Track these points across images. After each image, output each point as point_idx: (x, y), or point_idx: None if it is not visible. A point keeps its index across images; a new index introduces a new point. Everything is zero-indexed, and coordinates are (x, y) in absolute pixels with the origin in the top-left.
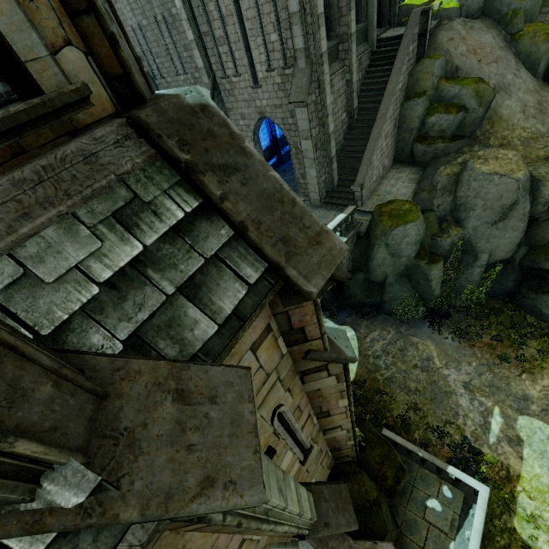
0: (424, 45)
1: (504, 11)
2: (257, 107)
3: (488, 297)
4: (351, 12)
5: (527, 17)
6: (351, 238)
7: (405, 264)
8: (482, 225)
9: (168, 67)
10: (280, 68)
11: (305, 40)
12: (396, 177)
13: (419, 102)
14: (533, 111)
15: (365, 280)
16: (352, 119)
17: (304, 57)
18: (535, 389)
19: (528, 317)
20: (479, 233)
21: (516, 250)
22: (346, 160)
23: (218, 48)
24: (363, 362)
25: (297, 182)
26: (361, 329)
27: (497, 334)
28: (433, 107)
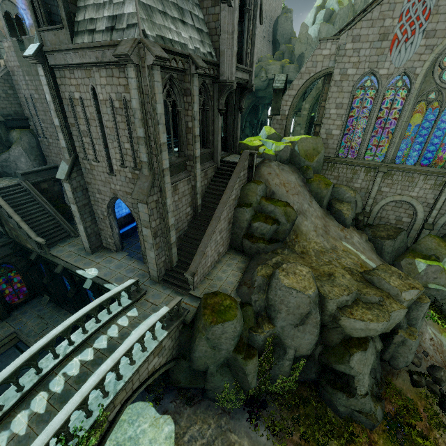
0: (252, 172)
1: (302, 164)
2: (112, 189)
3: (298, 384)
4: (196, 143)
5: (315, 171)
6: (174, 328)
7: (225, 356)
8: (287, 325)
9: (51, 132)
10: (132, 167)
11: (149, 157)
12: (229, 263)
13: (247, 210)
14: (321, 231)
15: (190, 366)
16: (196, 212)
17: (147, 168)
18: None
19: (328, 411)
20: (286, 332)
21: (315, 348)
22: (187, 244)
23: (82, 137)
24: None
25: (143, 254)
26: (182, 421)
27: (305, 431)
28: (257, 215)
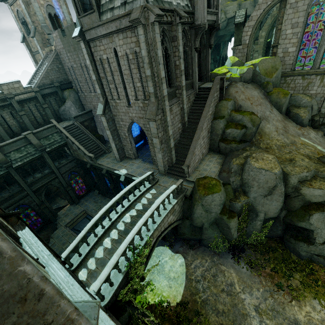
0: (222, 93)
1: (262, 81)
2: (130, 116)
3: (267, 238)
4: (182, 76)
5: (274, 85)
6: (180, 199)
7: (214, 217)
8: (258, 196)
9: (86, 88)
10: (142, 99)
11: (155, 89)
12: (210, 160)
13: (221, 121)
14: (281, 131)
15: (191, 224)
16: (184, 127)
17: (154, 97)
18: (301, 314)
19: (292, 255)
20: (257, 201)
21: (280, 212)
22: (180, 149)
23: (109, 85)
24: (188, 285)
25: (152, 158)
26: (188, 257)
27: (274, 266)
28: (229, 124)
